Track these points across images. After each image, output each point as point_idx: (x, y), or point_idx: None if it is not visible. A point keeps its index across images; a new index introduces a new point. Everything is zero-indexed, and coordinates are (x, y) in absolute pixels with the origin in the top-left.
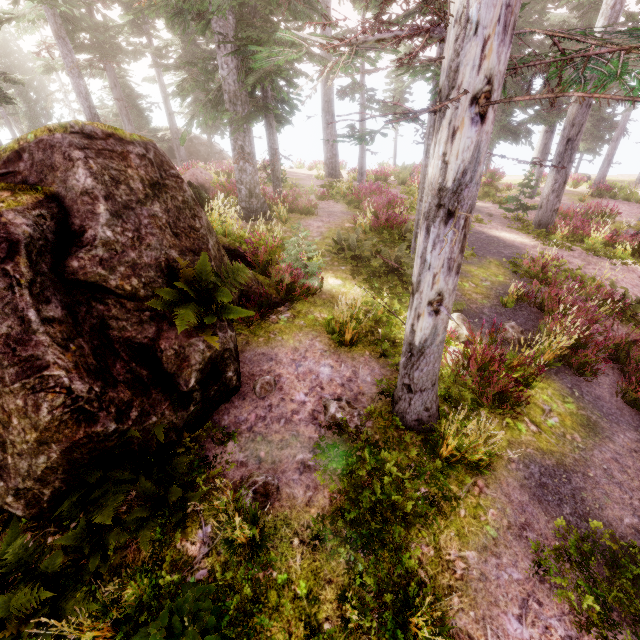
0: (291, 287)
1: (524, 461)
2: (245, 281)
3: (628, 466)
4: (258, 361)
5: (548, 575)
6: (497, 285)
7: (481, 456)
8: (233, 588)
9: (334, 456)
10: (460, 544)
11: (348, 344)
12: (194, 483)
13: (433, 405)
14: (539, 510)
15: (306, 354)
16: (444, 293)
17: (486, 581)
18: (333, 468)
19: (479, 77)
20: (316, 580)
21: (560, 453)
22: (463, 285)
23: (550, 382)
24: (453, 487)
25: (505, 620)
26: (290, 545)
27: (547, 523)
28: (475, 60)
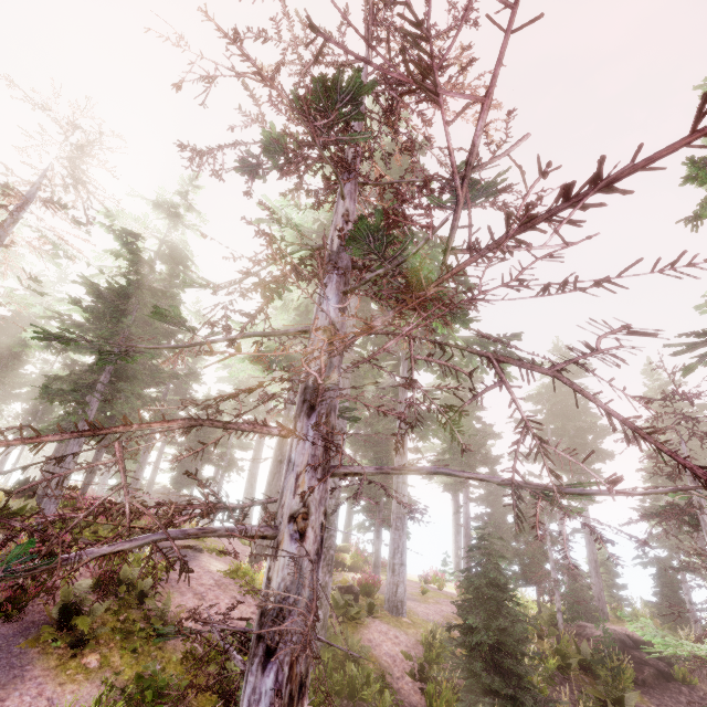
0: None
1: None
2: None
3: None
4: None
5: None
6: None
7: None
8: None
9: None
10: None
11: None
12: None
13: None
14: None
15: None
16: None
17: None
18: None
19: None
20: None
21: None
22: None
23: None
24: None
25: None
26: None
27: None
28: None
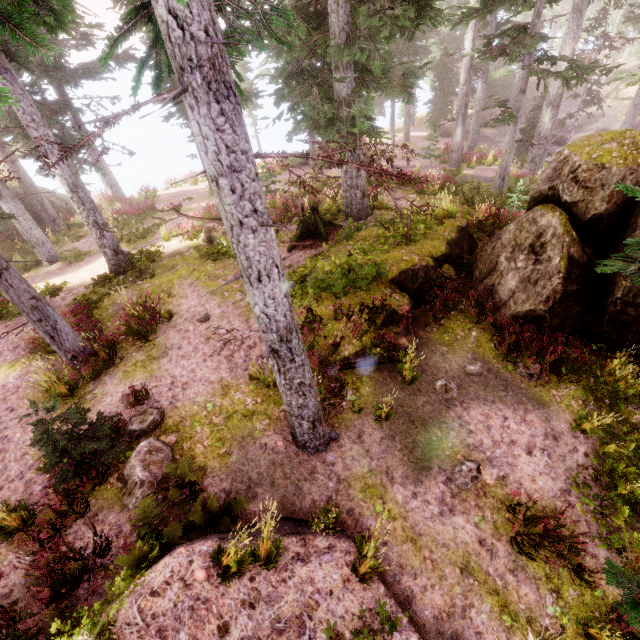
0: None
1: None
2: None
3: None
4: None
5: None
6: None
7: None
8: None
9: None
10: None
11: None
12: None
13: None
14: None
15: None
16: None
17: None
18: None
19: None
20: None
21: None
22: None
23: None
24: None
25: None
26: None
27: None
28: None
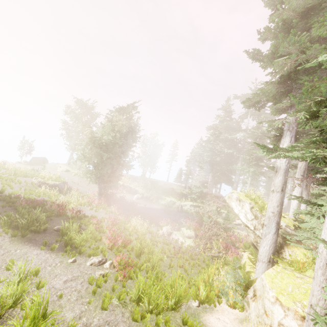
0: None
1: None
2: None
3: None
4: None
5: None
6: None
7: None
8: None
9: None
10: None
11: None
12: None
13: None
14: None
15: None
16: None
17: None
18: None
19: None
20: None
21: None
22: None
23: None
24: None
25: None
26: None
27: None
28: None
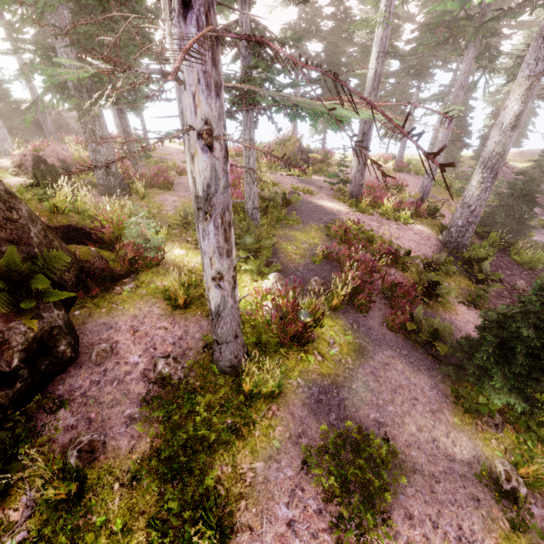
0: (135, 260)
1: (309, 385)
2: (87, 259)
3: (380, 376)
4: (98, 331)
5: (310, 468)
6: (313, 246)
7: (274, 387)
8: (51, 540)
9: (157, 406)
10: (252, 458)
11: (182, 307)
12: (19, 454)
13: (240, 353)
14: (313, 420)
15: (144, 320)
16: (222, 271)
17: (267, 482)
18: (156, 416)
19: (199, 119)
20: (131, 514)
21: (335, 374)
22: (287, 248)
23: (338, 321)
24: (253, 414)
25: (277, 509)
26: (111, 490)
27: (317, 429)
28: (193, 107)
